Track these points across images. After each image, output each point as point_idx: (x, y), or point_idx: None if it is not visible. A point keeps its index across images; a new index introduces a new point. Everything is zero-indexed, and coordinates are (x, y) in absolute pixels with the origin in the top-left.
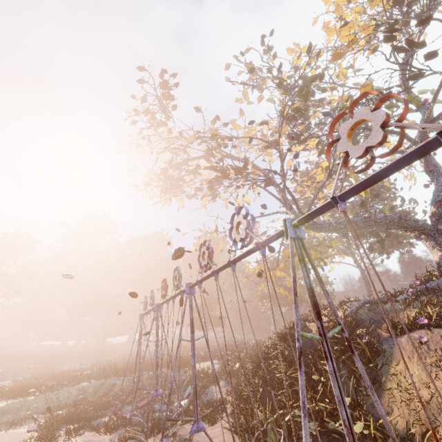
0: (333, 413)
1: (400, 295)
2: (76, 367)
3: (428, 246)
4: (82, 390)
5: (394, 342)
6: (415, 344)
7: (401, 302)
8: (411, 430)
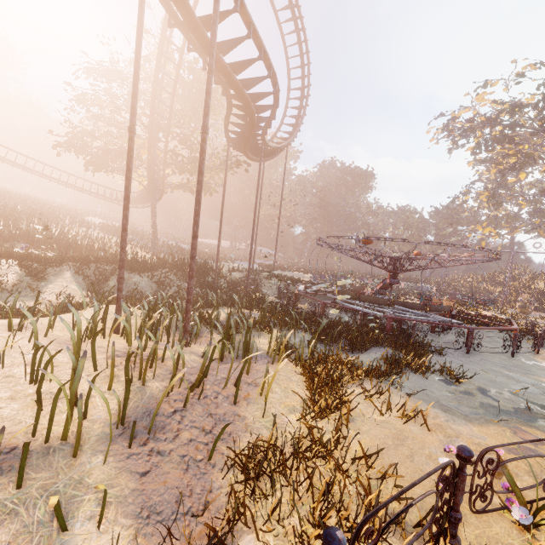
0: None
1: None
2: None
3: None
4: None
5: None
6: None
7: None
8: None
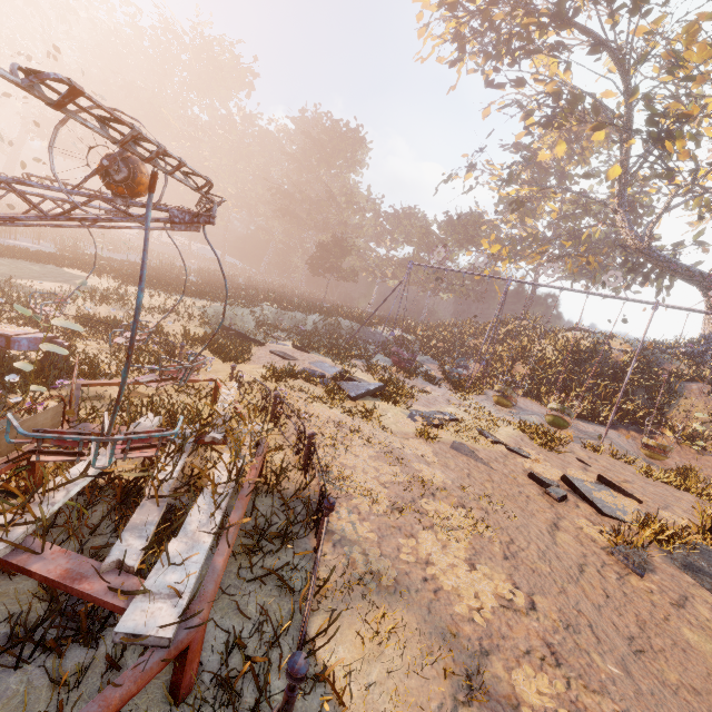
0: (634, 414)
1: (672, 350)
2: (104, 254)
3: (709, 319)
4: (262, 314)
5: (684, 385)
6: (705, 392)
7: (678, 357)
8: (703, 433)
